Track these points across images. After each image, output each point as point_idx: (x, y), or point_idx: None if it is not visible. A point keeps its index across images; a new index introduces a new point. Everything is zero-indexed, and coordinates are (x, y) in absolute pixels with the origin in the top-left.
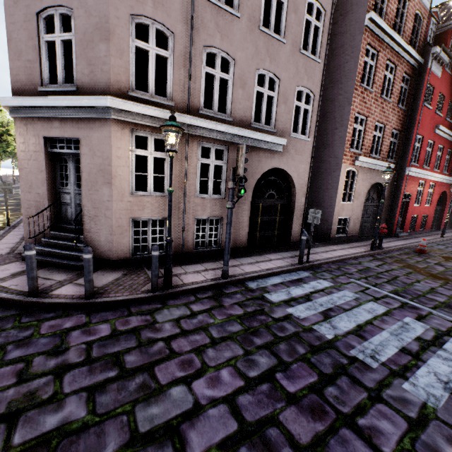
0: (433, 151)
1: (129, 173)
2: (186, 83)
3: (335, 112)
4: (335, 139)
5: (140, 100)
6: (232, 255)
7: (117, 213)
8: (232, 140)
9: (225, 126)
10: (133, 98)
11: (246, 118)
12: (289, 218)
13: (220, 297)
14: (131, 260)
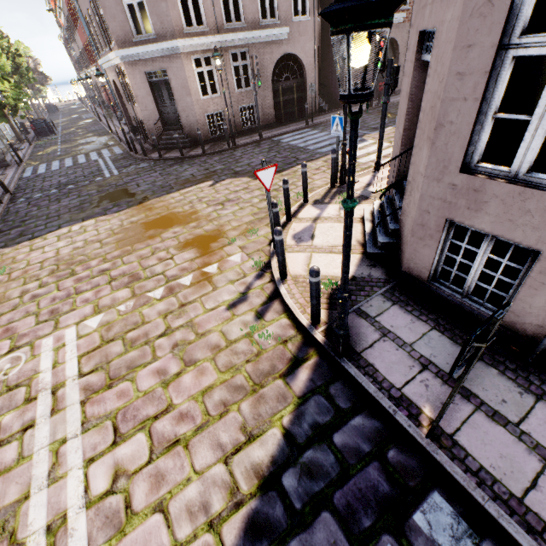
0: None
1: (197, 86)
2: (212, 10)
3: None
4: None
5: (191, 34)
6: (266, 129)
7: (198, 112)
8: (250, 43)
9: (243, 34)
10: (187, 35)
11: (256, 19)
12: (305, 94)
13: (259, 145)
14: (211, 139)
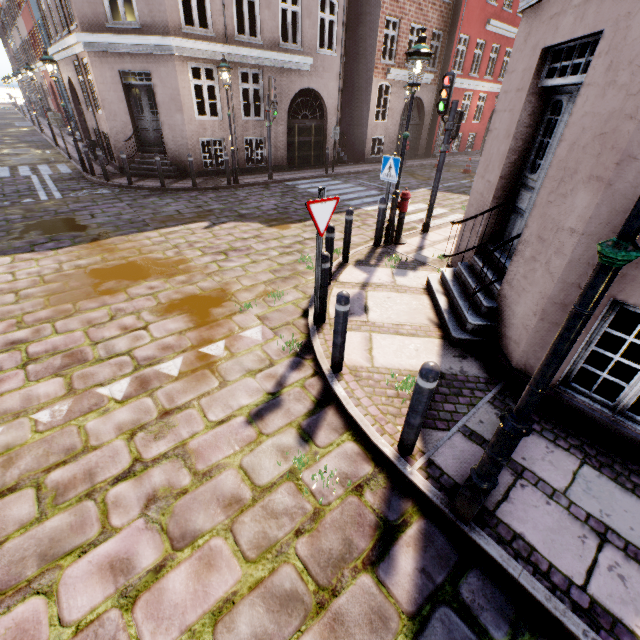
0: (484, 54)
1: (193, 101)
2: (221, 13)
3: (368, 14)
4: (368, 49)
5: (190, 35)
6: (276, 171)
7: (190, 135)
8: (265, 64)
9: (258, 51)
10: (185, 34)
11: (275, 39)
12: (324, 139)
13: (269, 187)
14: (204, 172)
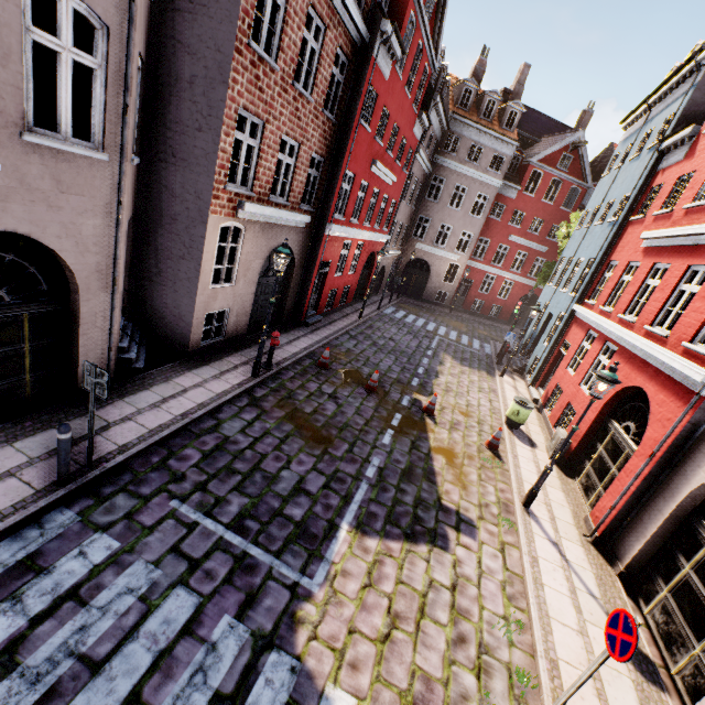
0: (366, 198)
1: None
2: None
3: (197, 87)
4: (197, 154)
5: None
6: None
7: None
8: None
9: None
10: None
11: None
12: (71, 339)
13: None
14: None
